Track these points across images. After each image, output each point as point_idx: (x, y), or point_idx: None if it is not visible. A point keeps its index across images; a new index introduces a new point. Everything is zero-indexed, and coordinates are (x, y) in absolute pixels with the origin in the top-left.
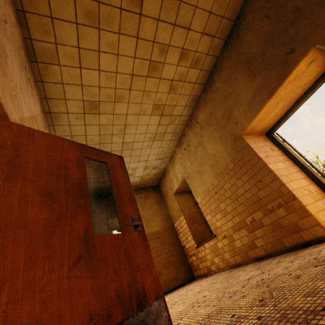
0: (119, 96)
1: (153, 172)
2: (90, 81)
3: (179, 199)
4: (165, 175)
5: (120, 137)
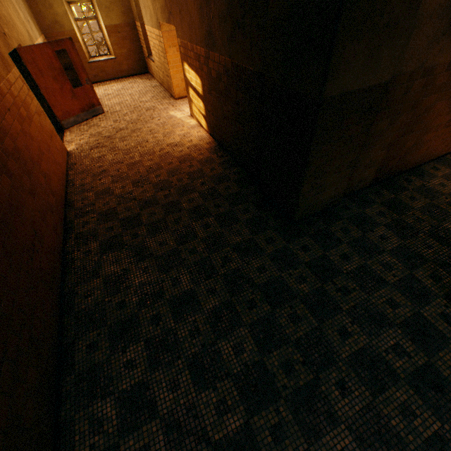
0: None
1: None
2: None
3: (137, 3)
4: None
5: None
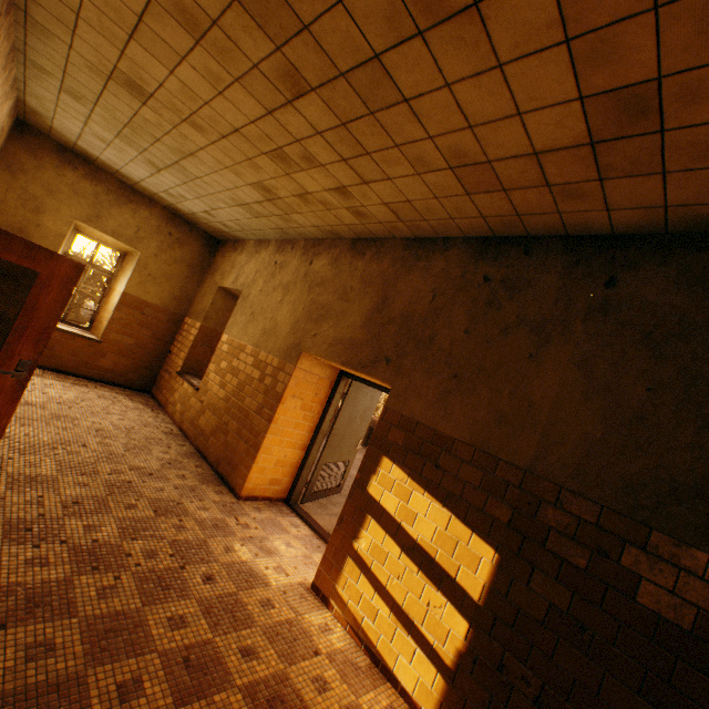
0: (197, 123)
1: (219, 225)
2: (144, 63)
3: (218, 300)
4: (237, 248)
5: (174, 153)
